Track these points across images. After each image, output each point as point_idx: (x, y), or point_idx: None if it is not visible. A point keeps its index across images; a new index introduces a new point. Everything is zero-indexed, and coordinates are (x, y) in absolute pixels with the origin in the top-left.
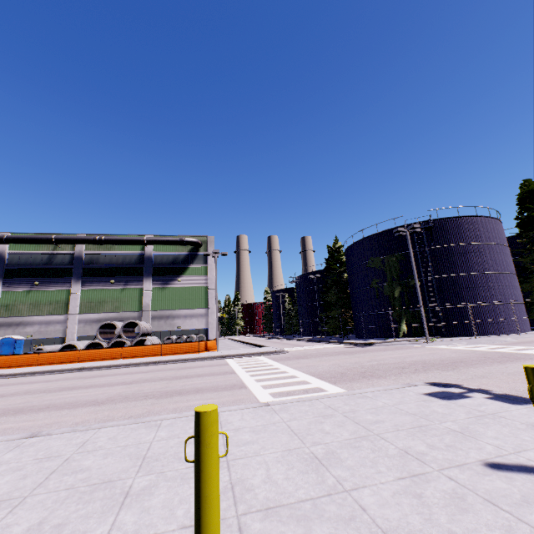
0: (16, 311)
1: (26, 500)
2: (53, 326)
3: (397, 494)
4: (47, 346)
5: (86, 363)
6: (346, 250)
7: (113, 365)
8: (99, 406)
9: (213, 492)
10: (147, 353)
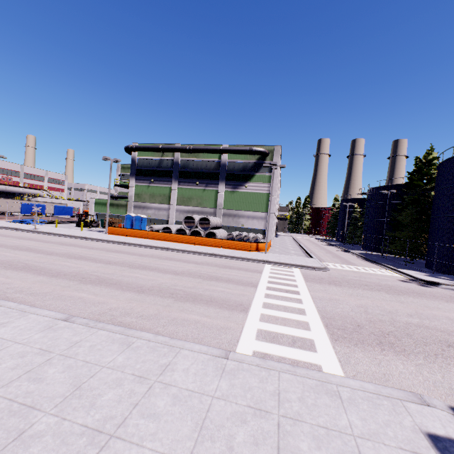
0: (142, 199)
1: None
2: (162, 212)
3: None
4: (156, 226)
5: (172, 243)
6: (439, 165)
7: (184, 250)
8: (138, 295)
9: None
10: (211, 244)
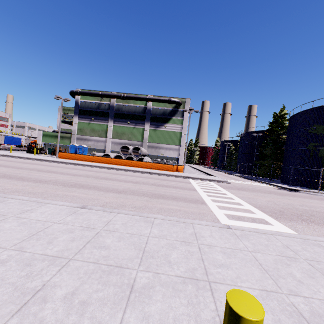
0: (84, 133)
1: (69, 262)
2: (100, 143)
3: None
4: (97, 153)
5: (114, 165)
6: (291, 117)
7: (127, 170)
8: (118, 194)
9: None
10: (144, 166)
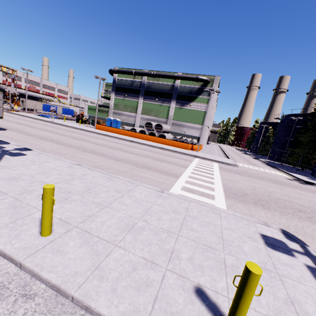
0: (118, 108)
1: None
2: (131, 118)
3: (129, 261)
4: (126, 127)
5: (136, 139)
6: None
7: (144, 144)
8: (115, 161)
9: (45, 214)
10: (162, 142)
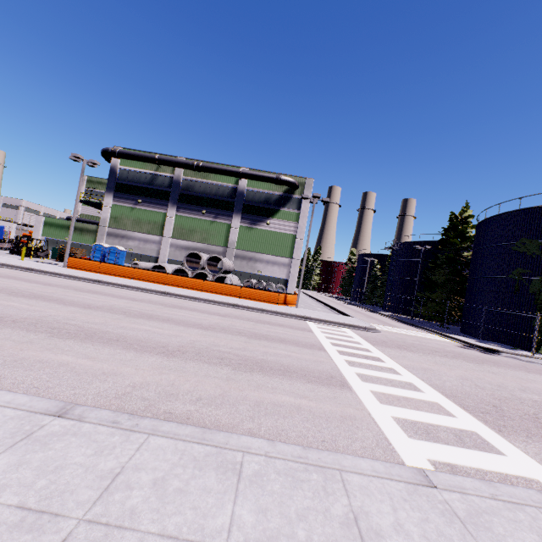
0: (122, 224)
1: None
2: (150, 245)
3: None
4: (142, 263)
5: (171, 287)
6: (482, 222)
7: (194, 297)
8: (167, 359)
9: None
10: (226, 292)
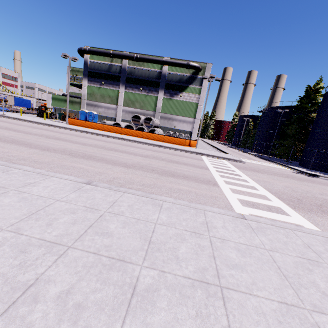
0: (94, 98)
1: (68, 251)
2: (110, 111)
3: None
4: (107, 121)
5: (124, 135)
6: (327, 92)
7: (137, 141)
8: (127, 169)
9: None
10: (155, 138)
